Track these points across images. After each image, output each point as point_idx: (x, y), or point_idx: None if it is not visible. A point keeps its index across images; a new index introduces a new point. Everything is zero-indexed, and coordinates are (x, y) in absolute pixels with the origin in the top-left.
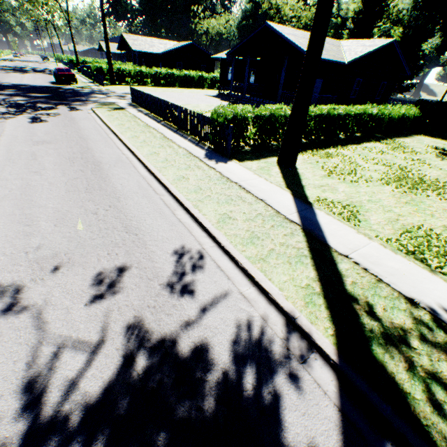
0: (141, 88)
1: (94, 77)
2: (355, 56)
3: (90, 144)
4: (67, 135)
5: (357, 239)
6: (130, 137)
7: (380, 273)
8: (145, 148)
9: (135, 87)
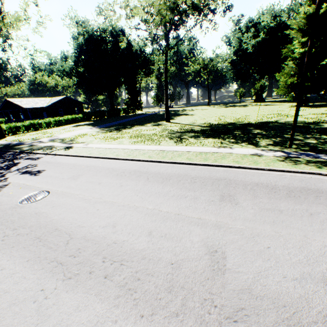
0: None
1: None
2: (50, 104)
3: None
4: None
5: None
6: None
7: None
8: None
9: None
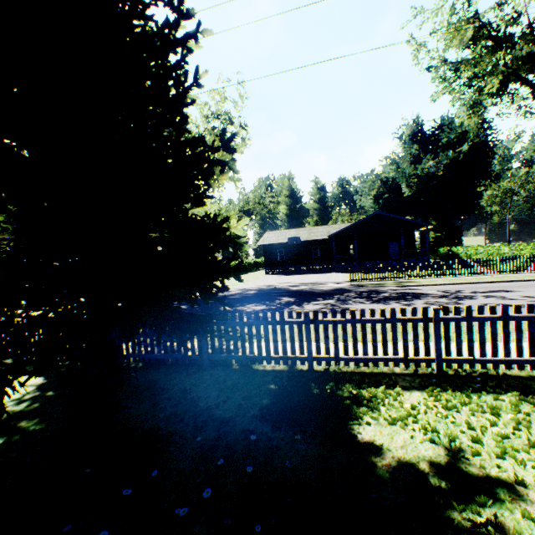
0: None
1: None
2: None
3: None
4: None
5: None
6: None
7: None
8: None
9: None
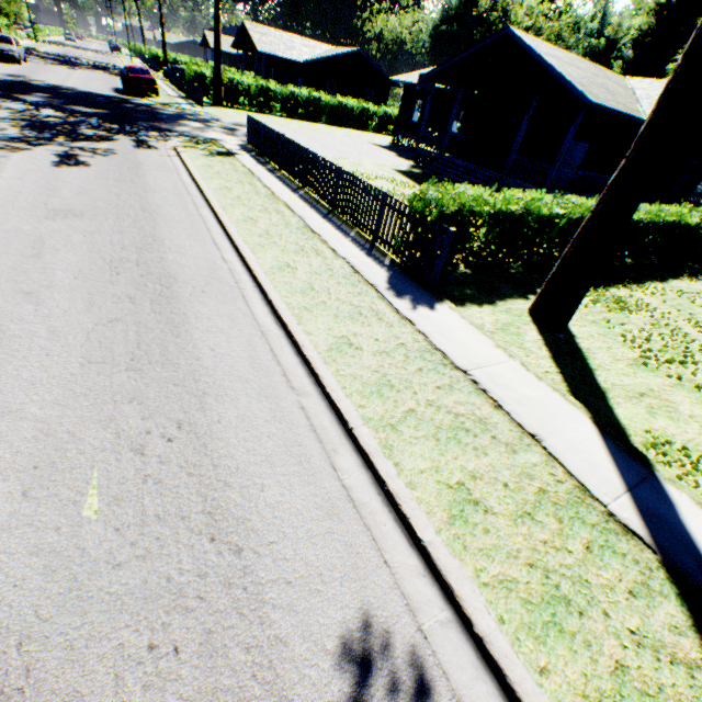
0: (264, 117)
1: (188, 90)
2: None
3: (160, 227)
4: (119, 201)
5: None
6: (240, 219)
7: None
8: (269, 251)
9: (255, 115)
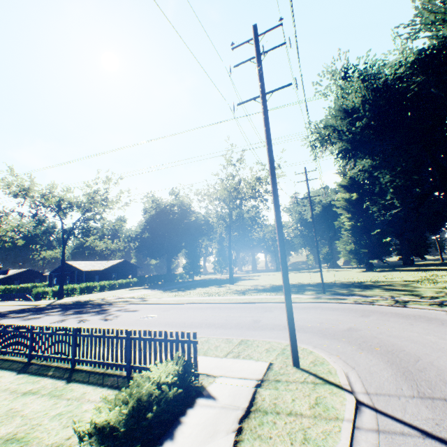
0: None
1: None
2: (107, 267)
3: None
4: None
5: (64, 300)
6: None
7: (63, 301)
8: (8, 304)
9: None
